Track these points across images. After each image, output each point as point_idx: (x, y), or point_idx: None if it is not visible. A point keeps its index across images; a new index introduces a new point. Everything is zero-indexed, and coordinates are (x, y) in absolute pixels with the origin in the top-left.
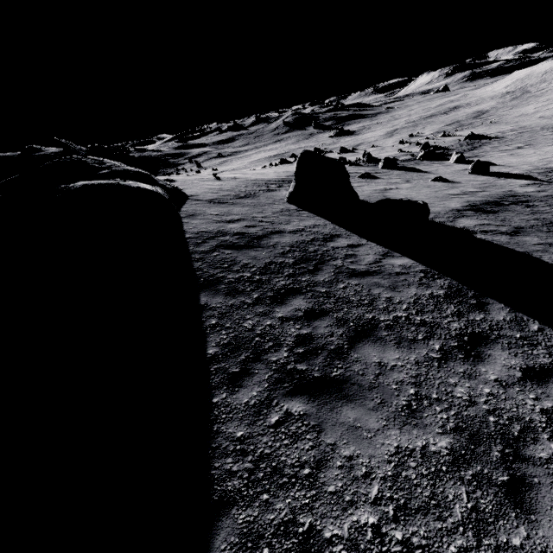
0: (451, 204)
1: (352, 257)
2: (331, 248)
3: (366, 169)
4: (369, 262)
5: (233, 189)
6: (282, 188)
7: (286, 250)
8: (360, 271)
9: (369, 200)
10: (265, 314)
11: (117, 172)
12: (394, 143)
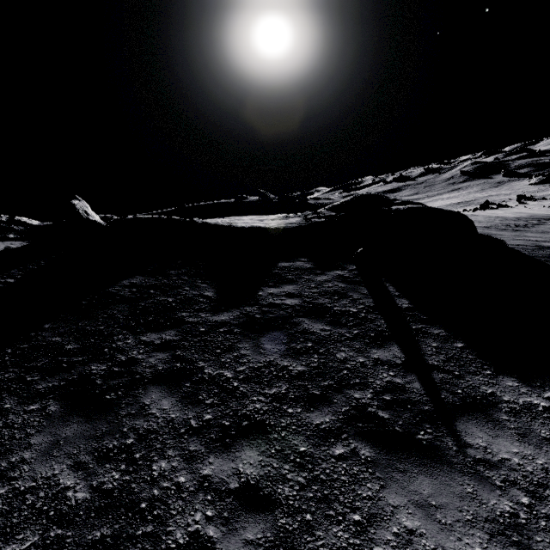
0: None
1: None
2: None
3: None
4: None
5: (492, 221)
6: (548, 223)
7: None
8: None
9: None
10: None
11: (406, 202)
12: None
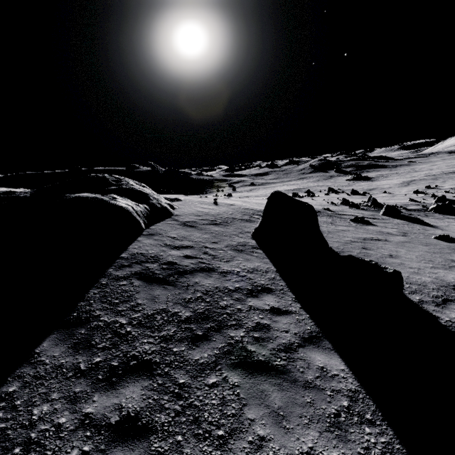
0: (448, 275)
1: (261, 330)
2: (247, 307)
3: (365, 213)
4: (279, 345)
5: (217, 215)
6: None
7: (195, 296)
8: (256, 360)
9: (341, 250)
10: (76, 398)
11: (121, 189)
12: (407, 192)
